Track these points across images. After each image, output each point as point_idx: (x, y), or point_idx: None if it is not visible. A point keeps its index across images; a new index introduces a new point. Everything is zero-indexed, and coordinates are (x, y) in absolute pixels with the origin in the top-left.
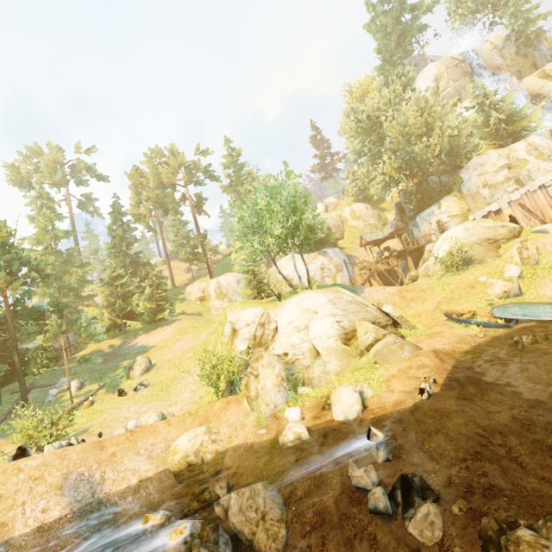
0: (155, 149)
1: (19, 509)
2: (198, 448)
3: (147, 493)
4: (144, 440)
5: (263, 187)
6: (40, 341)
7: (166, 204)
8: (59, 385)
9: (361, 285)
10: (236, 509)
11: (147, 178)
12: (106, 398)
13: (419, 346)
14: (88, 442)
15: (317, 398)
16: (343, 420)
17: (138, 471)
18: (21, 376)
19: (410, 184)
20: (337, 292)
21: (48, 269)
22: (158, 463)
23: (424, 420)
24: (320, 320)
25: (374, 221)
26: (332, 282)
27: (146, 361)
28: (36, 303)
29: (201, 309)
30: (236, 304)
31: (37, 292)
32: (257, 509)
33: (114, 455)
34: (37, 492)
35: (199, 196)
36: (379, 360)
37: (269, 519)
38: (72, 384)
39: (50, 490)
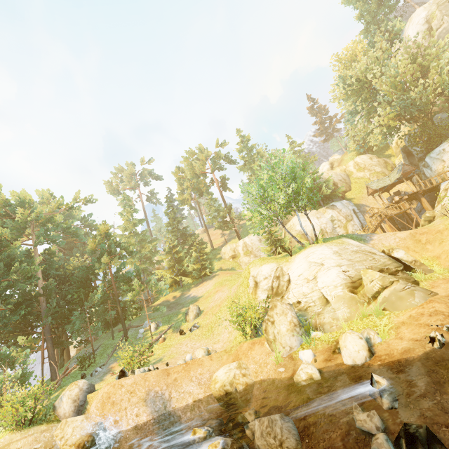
0: (189, 151)
1: (124, 412)
2: (232, 379)
3: (199, 411)
4: (194, 370)
5: (265, 165)
6: (129, 297)
7: (201, 189)
8: (144, 326)
9: (372, 231)
10: (259, 434)
11: (185, 172)
12: (172, 336)
13: (434, 291)
14: (159, 370)
15: (329, 342)
16: (352, 364)
17: (192, 393)
18: (123, 320)
19: (415, 126)
20: (342, 244)
21: (131, 248)
22: (205, 389)
23: (436, 370)
24: (326, 271)
25: (380, 168)
26: (343, 231)
27: (196, 309)
28: (129, 269)
29: (233, 265)
30: (256, 261)
31: (128, 262)
32: (275, 436)
33: (176, 380)
34: (132, 402)
35: (223, 177)
36: (387, 307)
37: (285, 447)
38: (152, 325)
39: (139, 401)
